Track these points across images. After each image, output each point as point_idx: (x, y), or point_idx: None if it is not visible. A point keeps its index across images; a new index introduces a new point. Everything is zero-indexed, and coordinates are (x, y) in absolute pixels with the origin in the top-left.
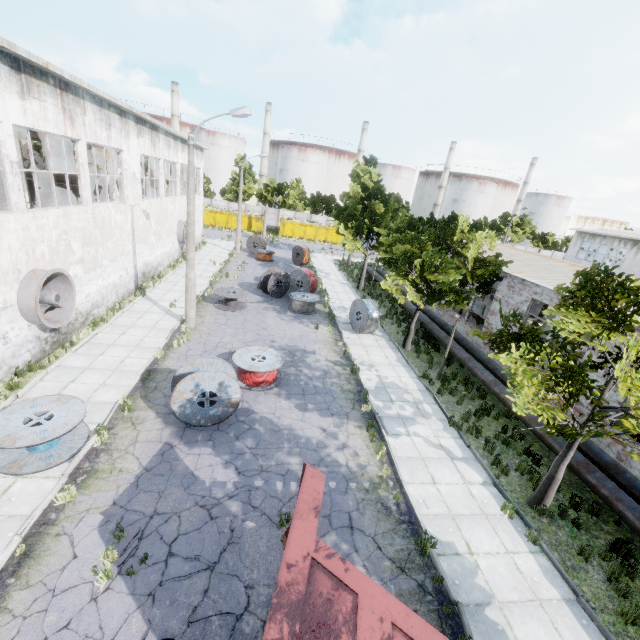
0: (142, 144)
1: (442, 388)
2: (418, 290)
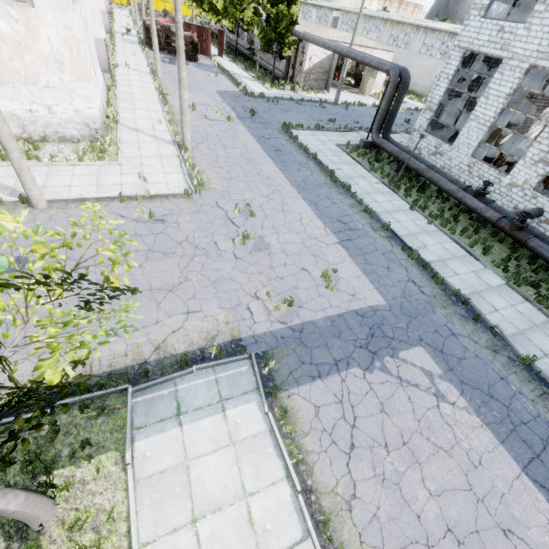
0: None
1: (214, 42)
2: (204, 10)
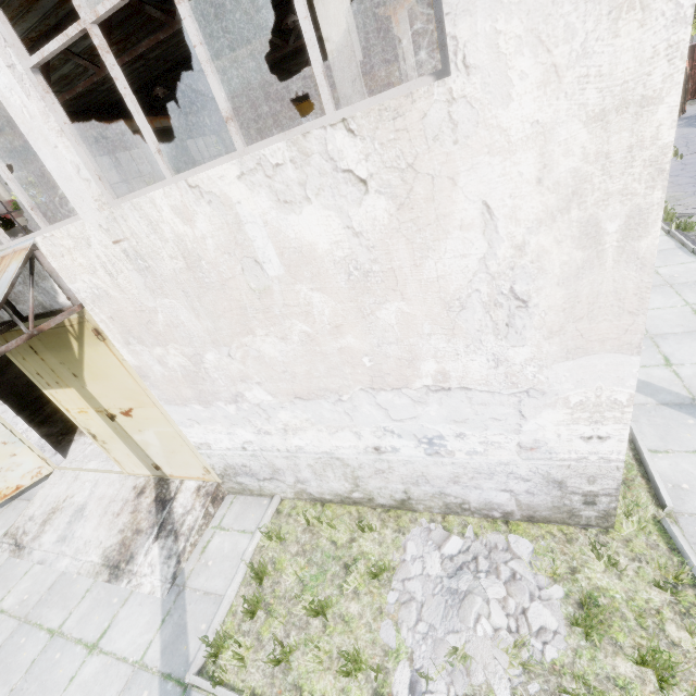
0: None
1: None
2: None
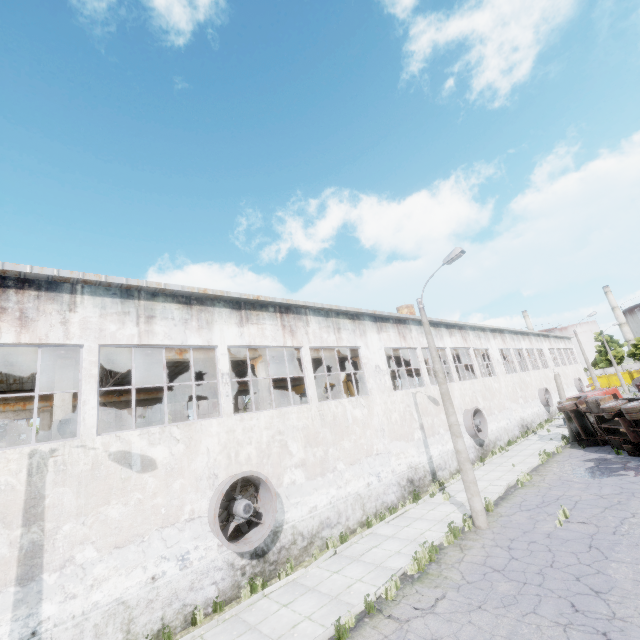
0: (546, 344)
1: None
2: None
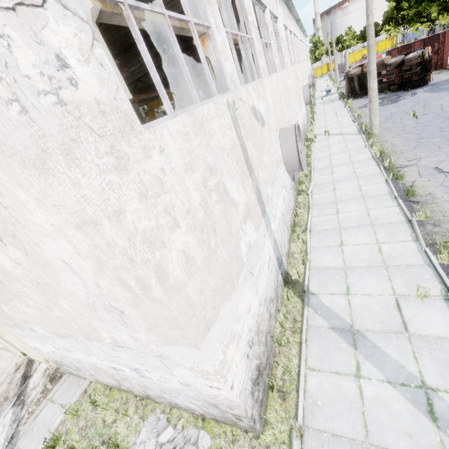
0: (304, 41)
1: None
2: (422, 23)
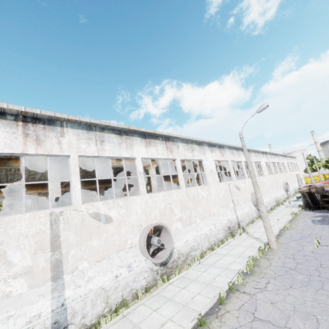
0: (286, 160)
1: None
2: None
